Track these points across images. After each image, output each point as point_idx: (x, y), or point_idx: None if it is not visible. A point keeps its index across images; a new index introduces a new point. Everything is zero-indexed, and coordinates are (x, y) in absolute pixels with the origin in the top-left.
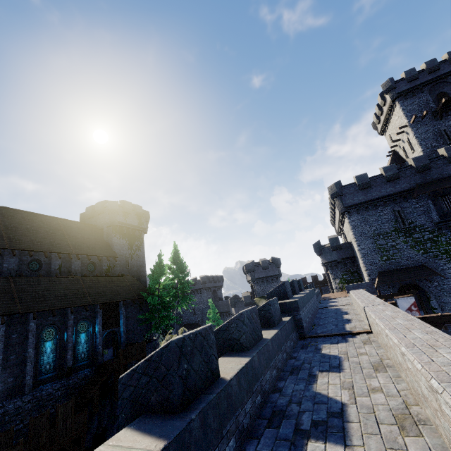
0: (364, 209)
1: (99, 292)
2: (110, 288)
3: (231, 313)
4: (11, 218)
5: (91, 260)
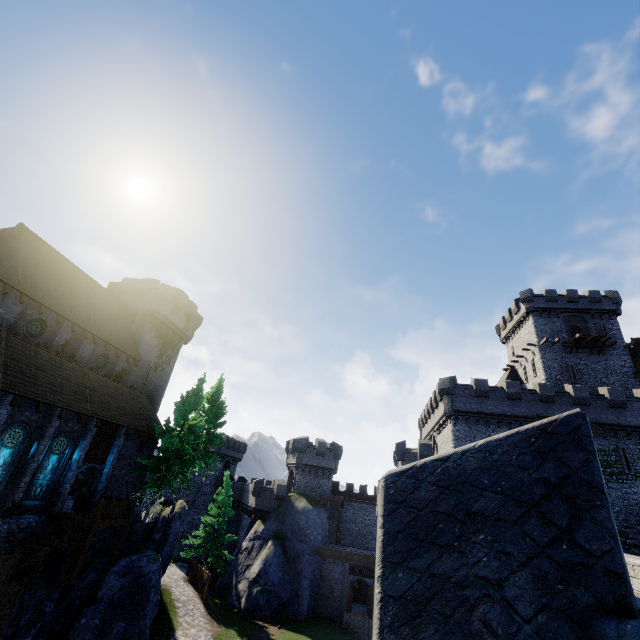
0: (474, 421)
1: (103, 401)
2: (118, 402)
3: (243, 504)
4: (35, 250)
5: (107, 351)
